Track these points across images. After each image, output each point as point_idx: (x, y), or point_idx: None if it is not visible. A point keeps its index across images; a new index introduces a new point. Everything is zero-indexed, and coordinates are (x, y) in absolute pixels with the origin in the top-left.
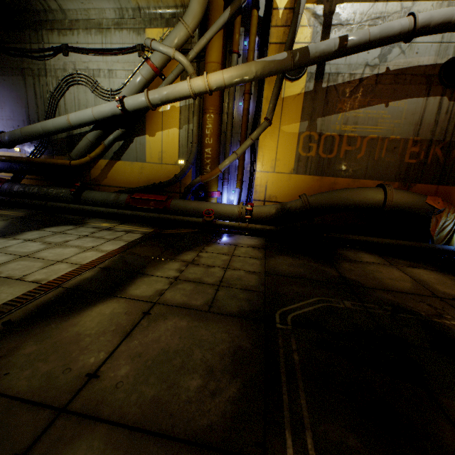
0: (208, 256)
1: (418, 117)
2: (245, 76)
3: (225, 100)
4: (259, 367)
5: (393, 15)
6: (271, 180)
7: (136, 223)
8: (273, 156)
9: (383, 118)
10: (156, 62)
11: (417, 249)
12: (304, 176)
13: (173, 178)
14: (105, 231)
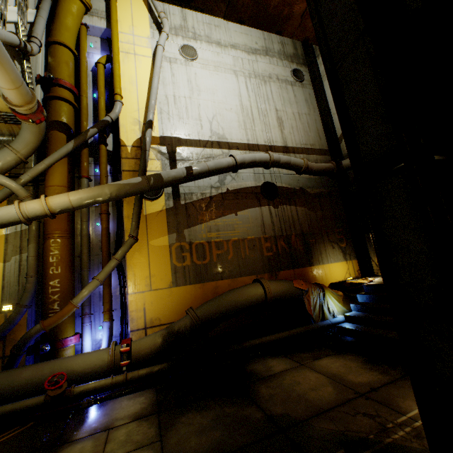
0: None
1: (260, 221)
2: (98, 197)
3: (77, 222)
4: None
5: (219, 156)
6: (149, 300)
7: None
8: (146, 272)
9: (237, 224)
10: None
11: (308, 333)
12: (186, 287)
13: None
14: None
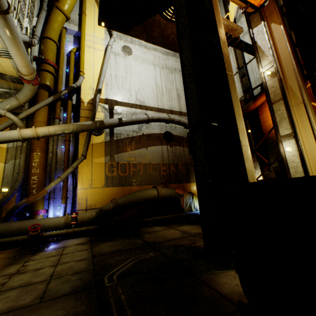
0: (36, 262)
1: (161, 154)
2: (66, 130)
3: (50, 144)
4: None
5: (140, 114)
6: (90, 193)
7: None
8: (90, 177)
9: (147, 154)
10: None
11: (180, 217)
12: (112, 188)
13: None
14: None
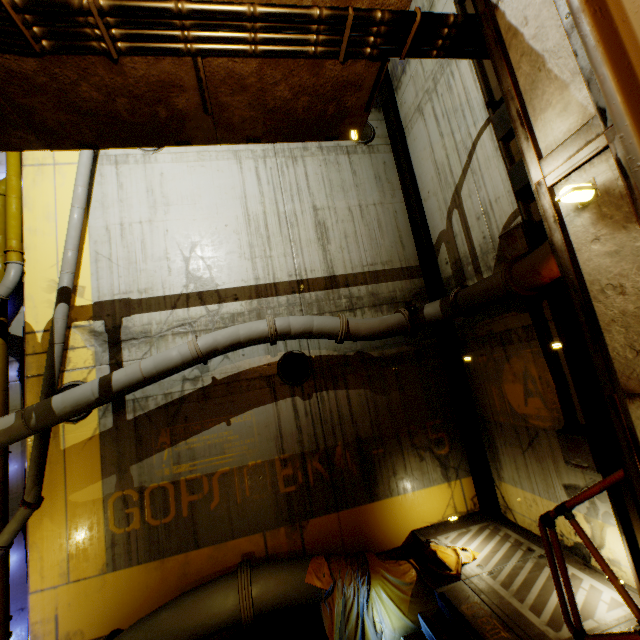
0: None
1: (275, 428)
2: None
3: None
4: None
5: (200, 320)
6: (65, 600)
7: None
8: (62, 551)
9: (230, 440)
10: None
11: None
12: (130, 569)
13: None
14: None
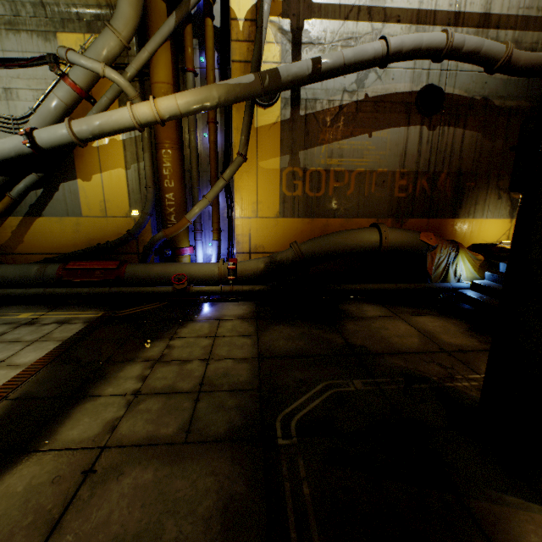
0: (183, 344)
1: (402, 148)
2: (206, 102)
3: (184, 130)
4: (261, 526)
5: (365, 37)
6: (254, 227)
7: (75, 305)
8: (253, 197)
9: (368, 149)
10: (78, 80)
11: (418, 291)
12: (293, 219)
13: (126, 235)
14: (24, 327)
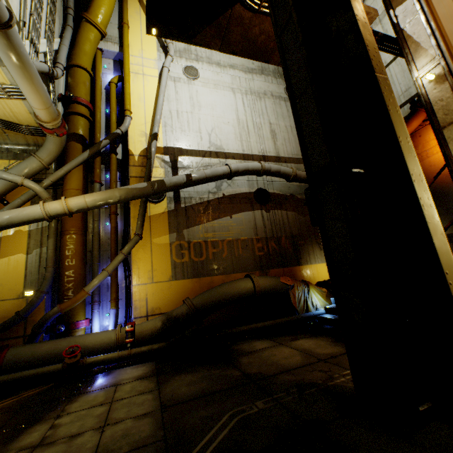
0: (72, 418)
1: (253, 223)
2: (110, 199)
3: (89, 221)
4: None
5: (217, 165)
6: (151, 291)
7: None
8: (149, 266)
9: (232, 225)
10: None
11: (291, 322)
12: (184, 280)
13: (14, 316)
14: None
